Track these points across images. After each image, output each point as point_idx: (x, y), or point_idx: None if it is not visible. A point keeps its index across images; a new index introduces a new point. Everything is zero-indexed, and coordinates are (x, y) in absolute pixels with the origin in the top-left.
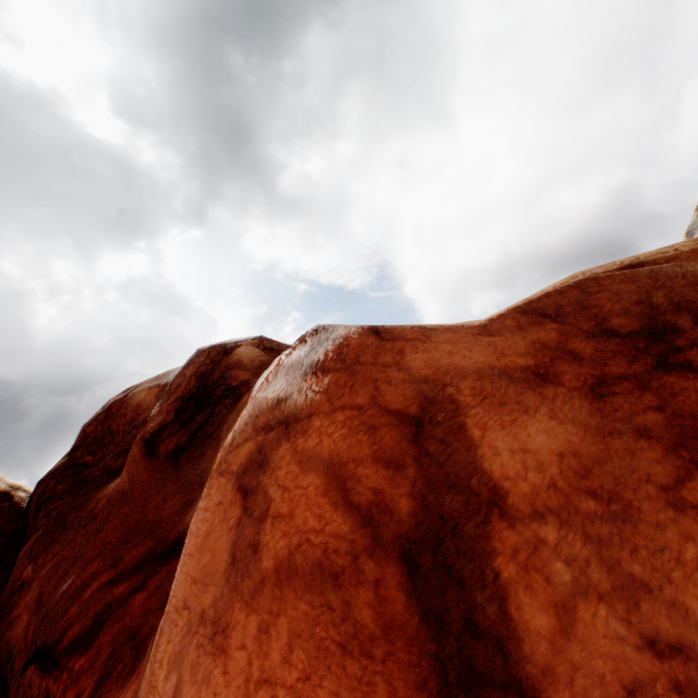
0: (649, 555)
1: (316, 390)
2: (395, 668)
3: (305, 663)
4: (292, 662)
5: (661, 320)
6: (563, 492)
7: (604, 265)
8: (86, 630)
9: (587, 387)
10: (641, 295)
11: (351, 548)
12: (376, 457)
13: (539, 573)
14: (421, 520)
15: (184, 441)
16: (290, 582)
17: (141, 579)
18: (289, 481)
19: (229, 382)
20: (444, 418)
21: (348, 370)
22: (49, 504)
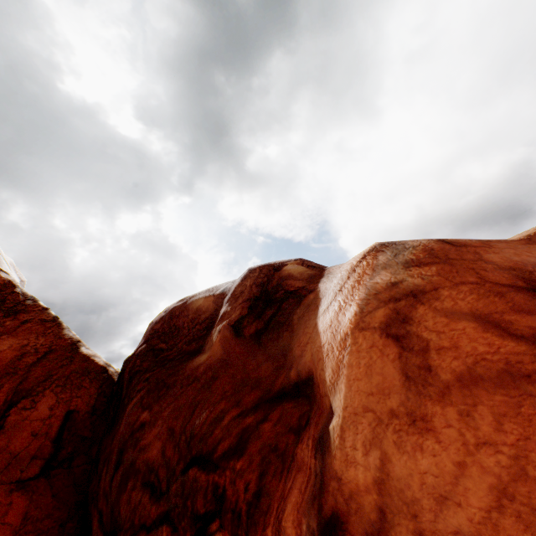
0: None
1: (429, 275)
2: None
3: (519, 430)
4: (505, 430)
5: None
6: None
7: None
8: (235, 444)
9: None
10: None
11: (535, 358)
12: (515, 310)
13: None
14: None
15: (260, 327)
16: (477, 385)
17: (262, 414)
18: (440, 327)
19: (286, 288)
20: None
21: (446, 263)
22: (139, 375)
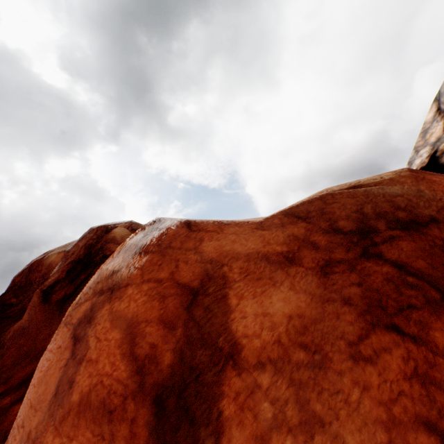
0: (329, 396)
1: (136, 267)
2: None
3: None
4: None
5: (368, 223)
6: (284, 346)
7: (340, 185)
8: None
9: (318, 267)
10: (358, 206)
11: (124, 391)
12: (161, 319)
13: (251, 411)
14: (176, 370)
15: (70, 292)
16: (85, 414)
17: (22, 393)
18: (102, 334)
19: (105, 252)
20: (214, 290)
21: (161, 252)
22: None
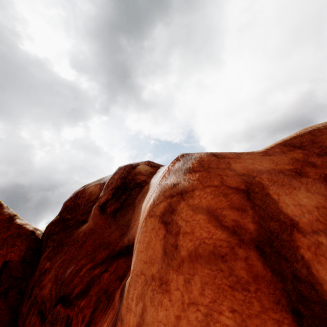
0: None
1: (193, 179)
2: (262, 295)
3: (212, 295)
4: (205, 295)
5: None
6: (323, 223)
7: (321, 123)
8: (84, 289)
9: (321, 178)
10: None
11: (229, 244)
12: (230, 206)
13: (322, 256)
14: (261, 232)
15: (117, 207)
16: (197, 261)
17: (105, 267)
18: (188, 218)
19: (136, 181)
20: (259, 190)
21: (206, 170)
22: (52, 236)
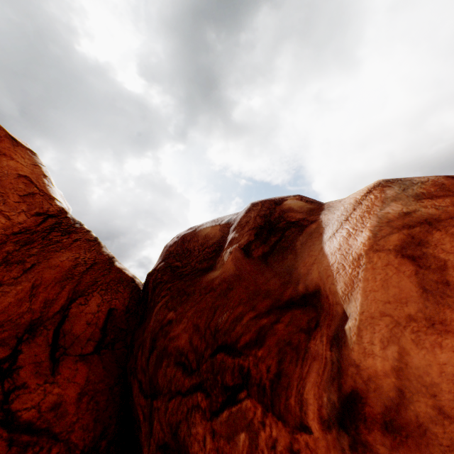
0: None
1: (444, 205)
2: None
3: None
4: None
5: None
6: None
7: None
8: (255, 338)
9: None
10: None
11: None
12: None
13: None
14: None
15: (266, 250)
16: None
17: (274, 317)
18: None
19: (287, 219)
20: None
21: None
22: (161, 285)
